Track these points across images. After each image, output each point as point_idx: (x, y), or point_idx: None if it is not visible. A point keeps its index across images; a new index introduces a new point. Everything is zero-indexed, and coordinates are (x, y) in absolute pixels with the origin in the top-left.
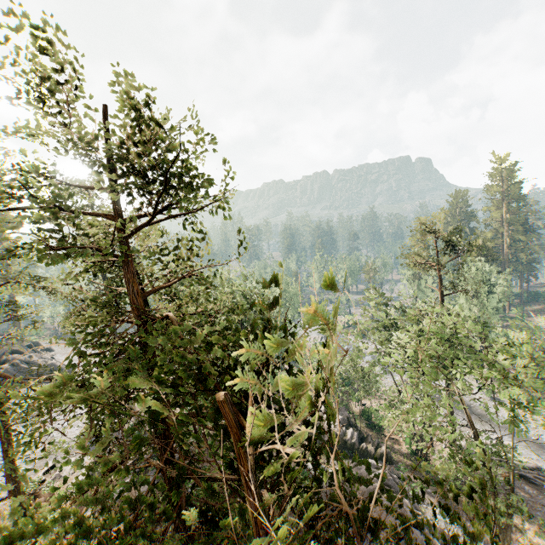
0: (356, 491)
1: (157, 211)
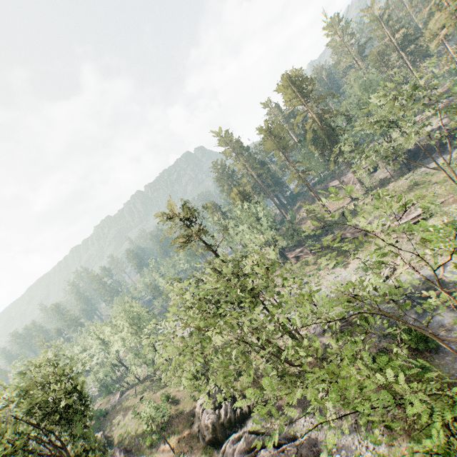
0: None
1: None
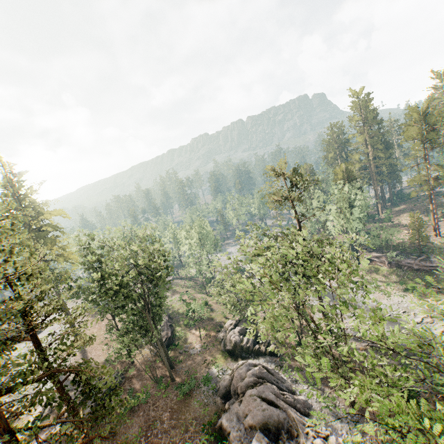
0: (238, 387)
1: None
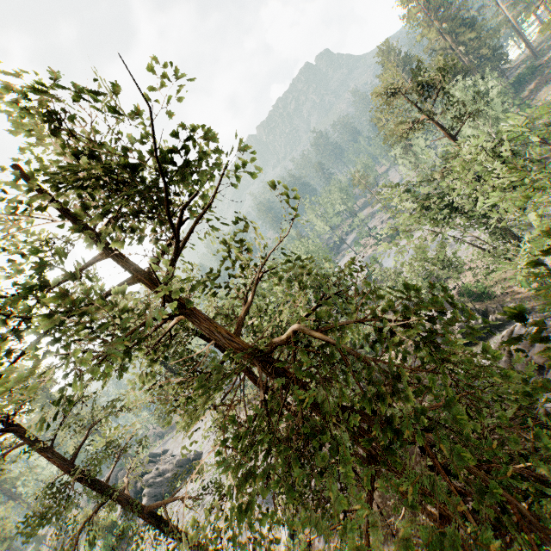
0: (530, 358)
1: (181, 220)
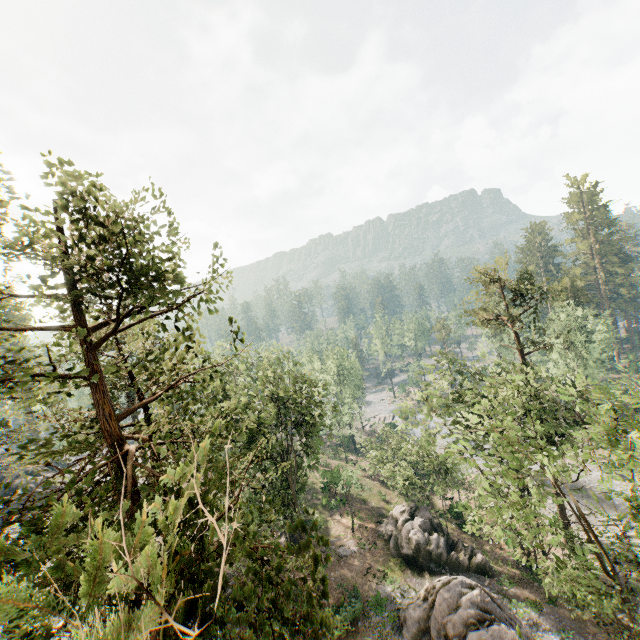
0: (446, 622)
1: (122, 316)
